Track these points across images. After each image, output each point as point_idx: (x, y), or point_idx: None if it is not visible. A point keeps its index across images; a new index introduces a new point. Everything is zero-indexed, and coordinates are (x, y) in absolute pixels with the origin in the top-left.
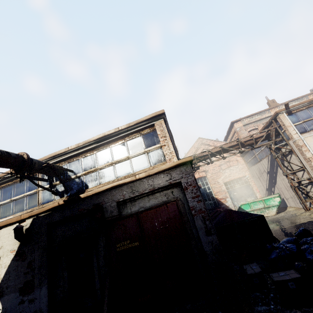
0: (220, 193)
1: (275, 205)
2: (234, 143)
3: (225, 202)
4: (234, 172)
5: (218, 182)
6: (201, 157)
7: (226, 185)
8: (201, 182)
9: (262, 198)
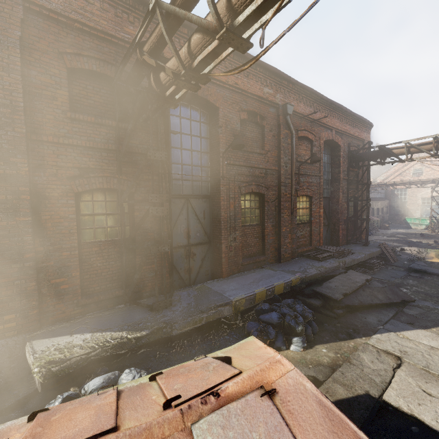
0: (413, 205)
1: (425, 224)
2: (406, 181)
3: (414, 213)
4: (438, 191)
5: (416, 196)
6: (379, 185)
7: (423, 200)
8: (400, 192)
9: (420, 218)
